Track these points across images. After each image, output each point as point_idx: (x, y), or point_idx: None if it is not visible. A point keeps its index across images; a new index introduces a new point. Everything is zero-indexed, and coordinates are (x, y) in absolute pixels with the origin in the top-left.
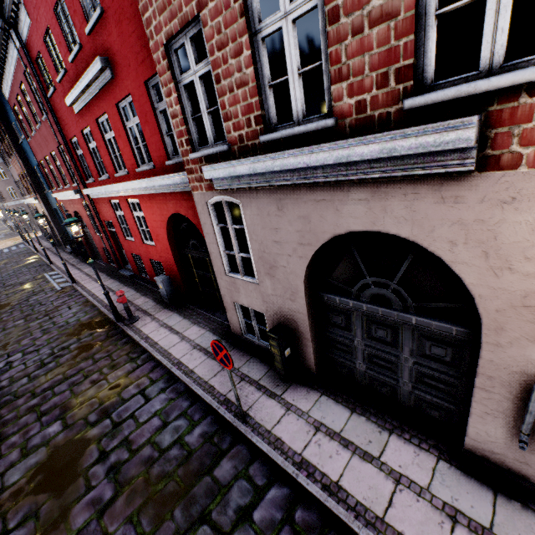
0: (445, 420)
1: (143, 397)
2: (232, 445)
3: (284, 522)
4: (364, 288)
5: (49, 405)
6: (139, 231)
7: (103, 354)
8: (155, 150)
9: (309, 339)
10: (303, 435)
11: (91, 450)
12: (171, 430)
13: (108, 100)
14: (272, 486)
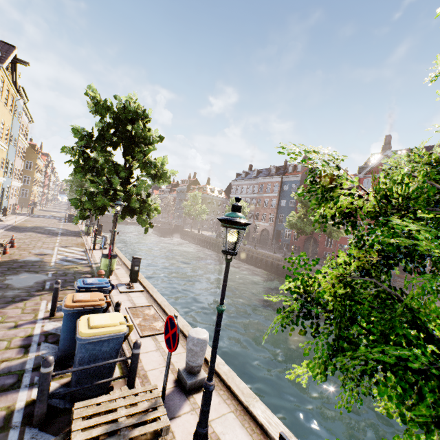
0: None
1: None
2: None
3: None
4: None
5: None
6: None
7: None
8: None
9: None
10: None
11: None
12: None
13: None
14: None
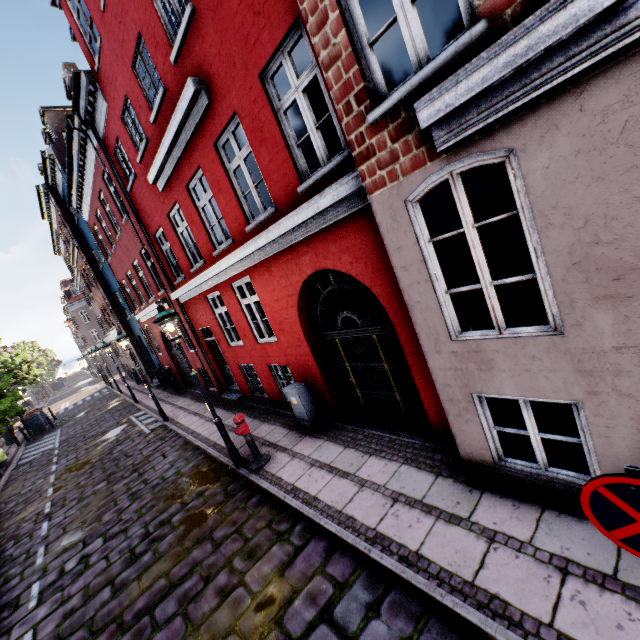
0: None
1: (333, 631)
2: None
3: None
4: None
5: None
6: (250, 327)
7: (226, 530)
8: (278, 179)
9: None
10: None
11: None
12: None
13: (202, 146)
14: None
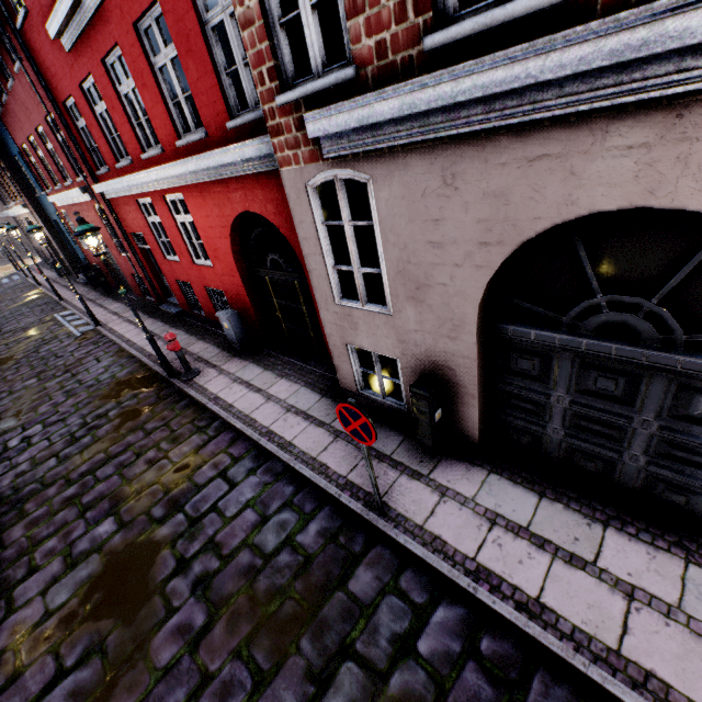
0: (696, 508)
1: (225, 482)
2: (368, 546)
3: (466, 655)
4: (587, 314)
5: (93, 495)
6: (186, 246)
7: (157, 423)
8: (207, 103)
9: (475, 396)
10: (473, 532)
11: (164, 558)
12: (275, 528)
13: (118, 19)
14: (439, 604)
